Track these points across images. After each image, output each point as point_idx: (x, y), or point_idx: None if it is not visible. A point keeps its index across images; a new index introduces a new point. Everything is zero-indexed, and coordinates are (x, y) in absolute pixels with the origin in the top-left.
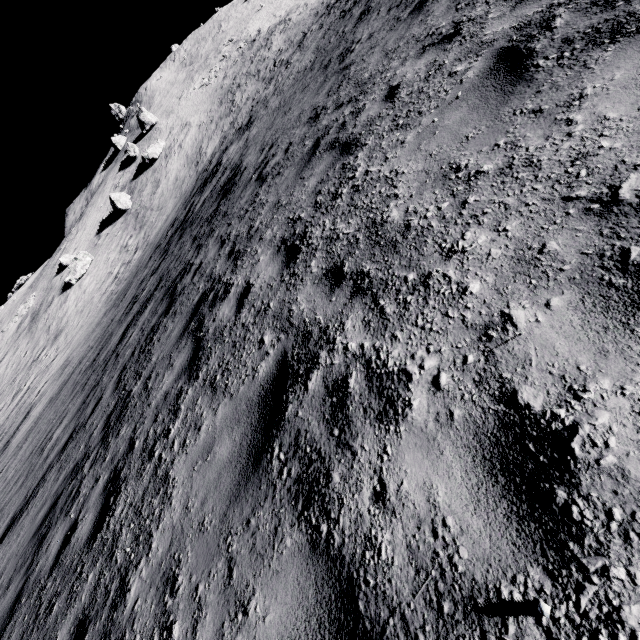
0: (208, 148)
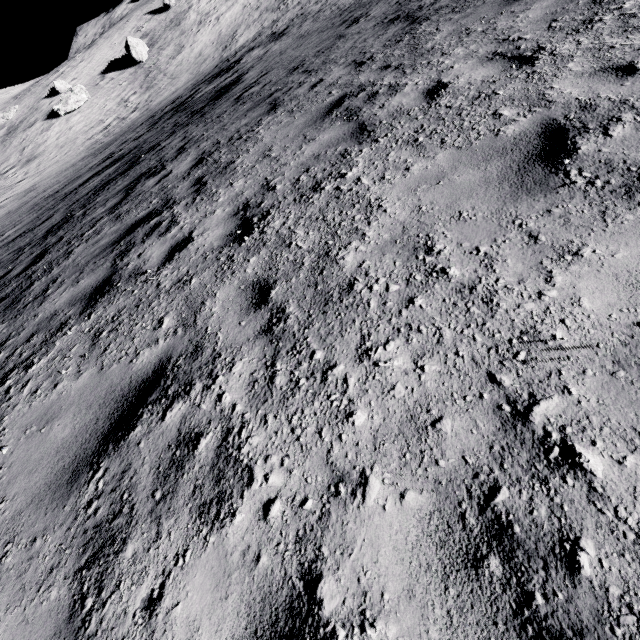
0: (242, 37)
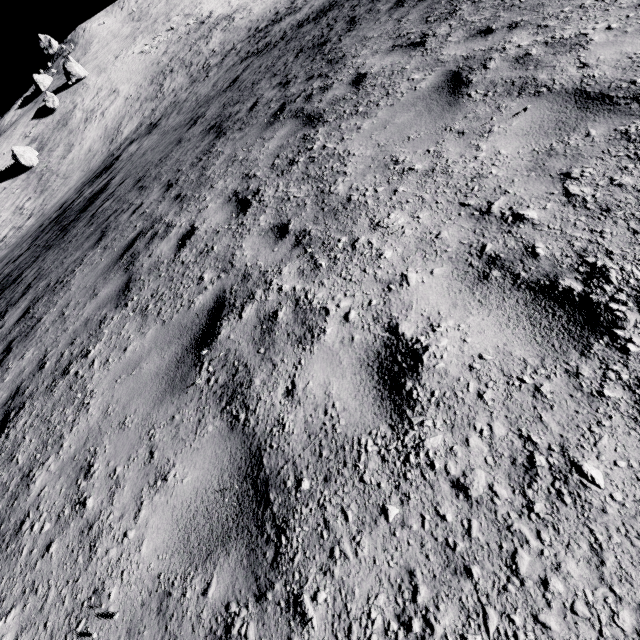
0: (126, 128)
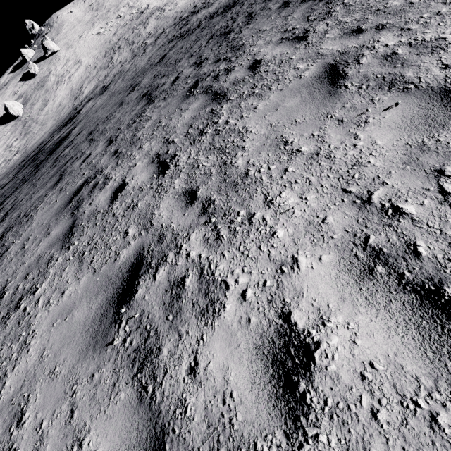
0: (86, 89)
